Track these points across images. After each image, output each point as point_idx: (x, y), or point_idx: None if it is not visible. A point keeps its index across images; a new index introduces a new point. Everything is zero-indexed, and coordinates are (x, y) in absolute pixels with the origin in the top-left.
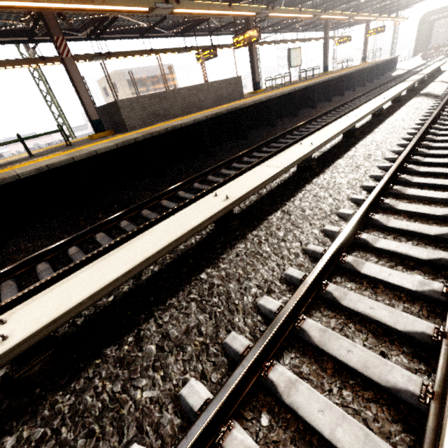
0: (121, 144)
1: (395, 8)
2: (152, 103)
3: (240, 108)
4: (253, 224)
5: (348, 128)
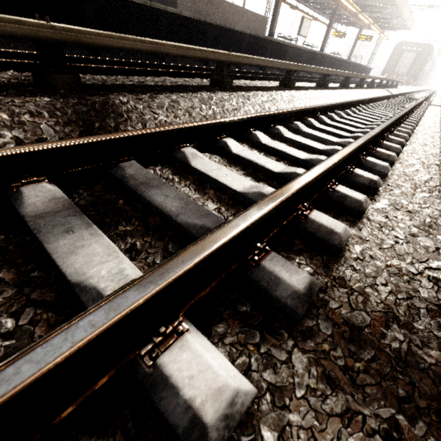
0: (196, 17)
1: (384, 25)
2: (201, 1)
3: (271, 40)
4: (301, 90)
5: (349, 75)
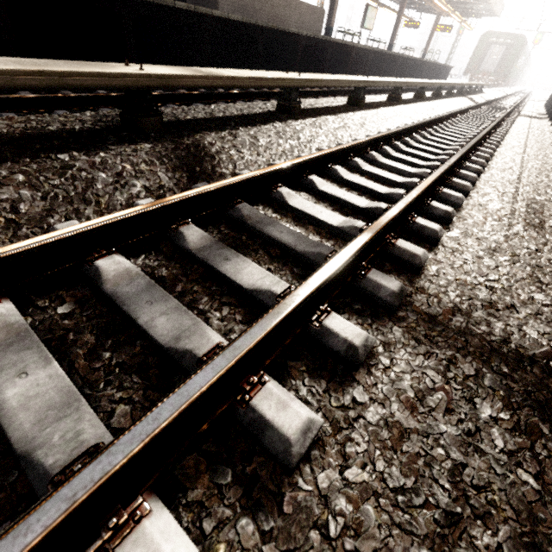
0: (245, 20)
1: (467, 11)
2: None
3: (331, 40)
4: (371, 108)
5: (424, 85)
